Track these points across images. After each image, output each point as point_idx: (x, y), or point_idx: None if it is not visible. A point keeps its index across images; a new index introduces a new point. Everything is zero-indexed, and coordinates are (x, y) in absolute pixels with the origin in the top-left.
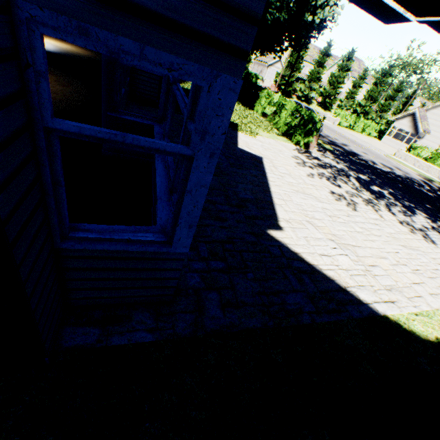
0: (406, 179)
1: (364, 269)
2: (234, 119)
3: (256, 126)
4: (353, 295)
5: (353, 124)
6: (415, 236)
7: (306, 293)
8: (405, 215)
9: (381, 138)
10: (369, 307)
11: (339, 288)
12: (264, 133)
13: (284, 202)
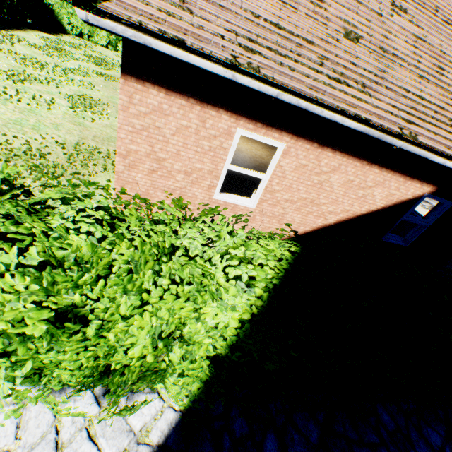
0: None
1: None
2: None
3: None
4: None
5: None
6: None
7: None
8: None
9: None
10: None
11: None
12: None
13: None
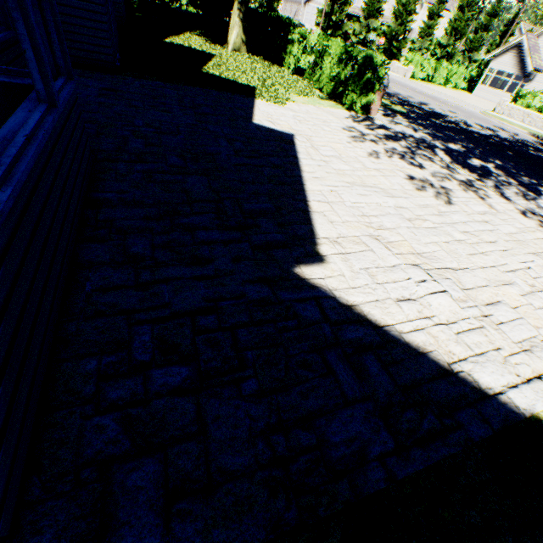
0: (516, 143)
1: (478, 314)
2: (251, 81)
3: (287, 88)
4: (467, 382)
5: (432, 74)
6: None
7: (372, 401)
8: (527, 199)
9: (473, 90)
10: (501, 403)
11: (438, 370)
12: (299, 97)
13: (329, 206)
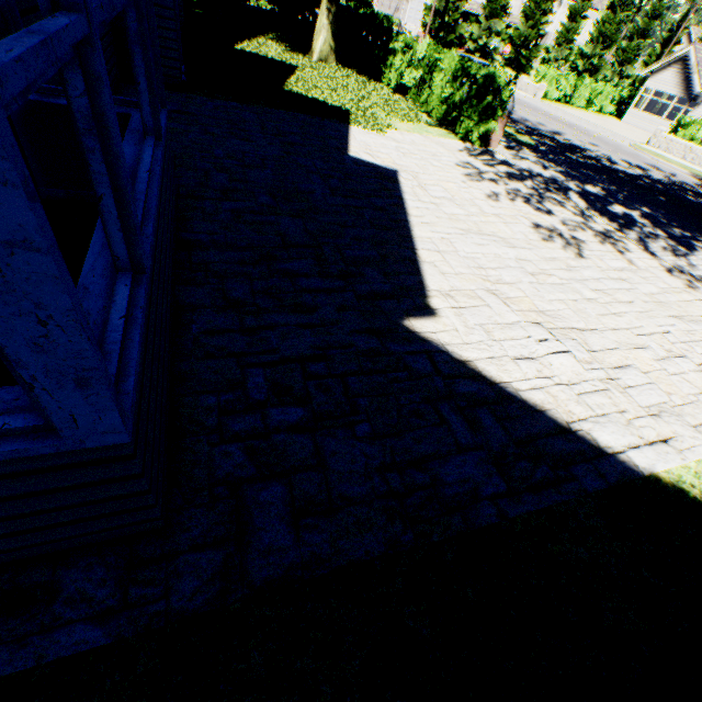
0: (672, 186)
1: (604, 377)
2: (344, 102)
3: (387, 111)
4: (586, 440)
5: (570, 94)
6: (697, 295)
7: (486, 450)
8: (676, 255)
9: (623, 115)
10: (619, 462)
11: (555, 428)
12: (402, 123)
13: (440, 256)
